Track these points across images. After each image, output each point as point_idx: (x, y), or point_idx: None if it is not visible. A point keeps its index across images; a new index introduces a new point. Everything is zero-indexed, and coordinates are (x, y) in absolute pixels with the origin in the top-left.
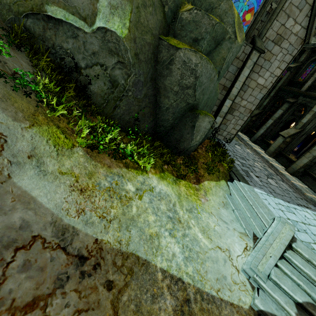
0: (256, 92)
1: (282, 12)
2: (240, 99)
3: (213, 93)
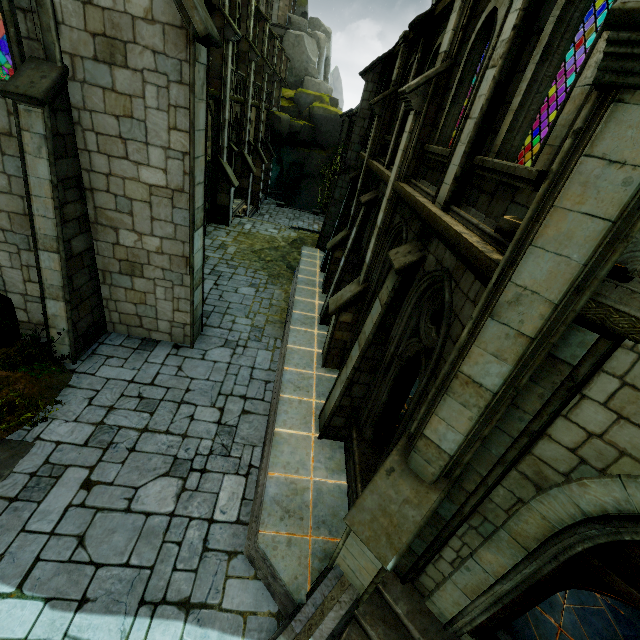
0: (162, 208)
1: None
2: (135, 237)
3: None
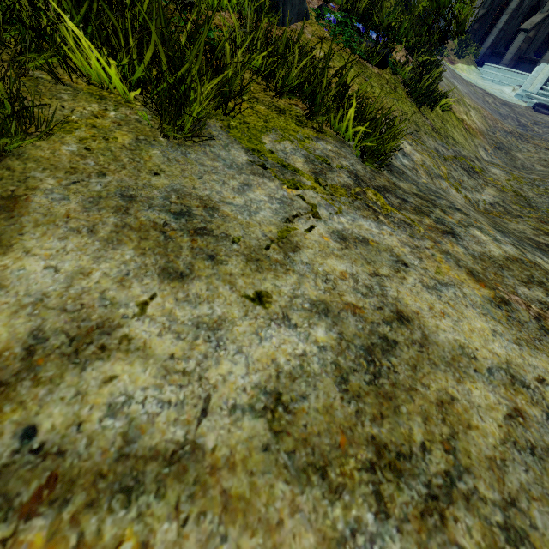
0: None
1: None
2: None
3: None
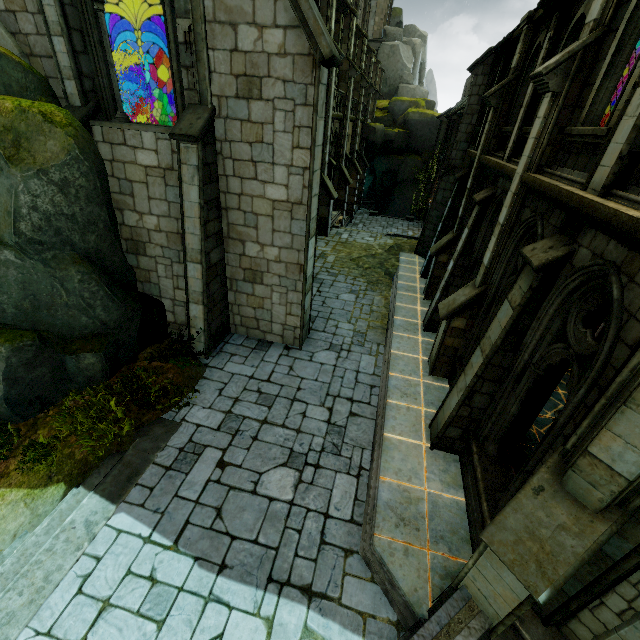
0: (282, 220)
1: (212, 26)
2: (258, 247)
3: (43, 281)
